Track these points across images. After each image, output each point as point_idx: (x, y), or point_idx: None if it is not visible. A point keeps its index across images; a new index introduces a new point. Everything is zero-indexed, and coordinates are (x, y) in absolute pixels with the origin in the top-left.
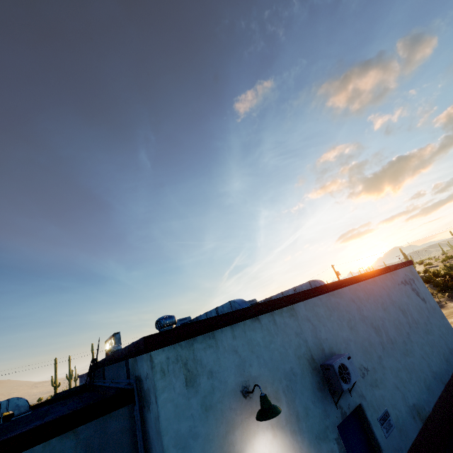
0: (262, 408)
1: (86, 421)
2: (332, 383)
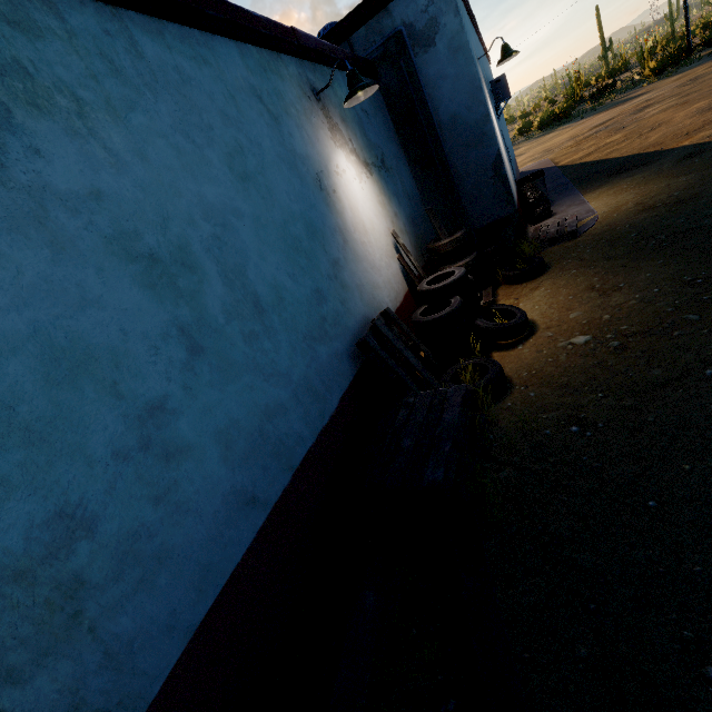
0: (507, 51)
1: (363, 72)
2: (501, 95)
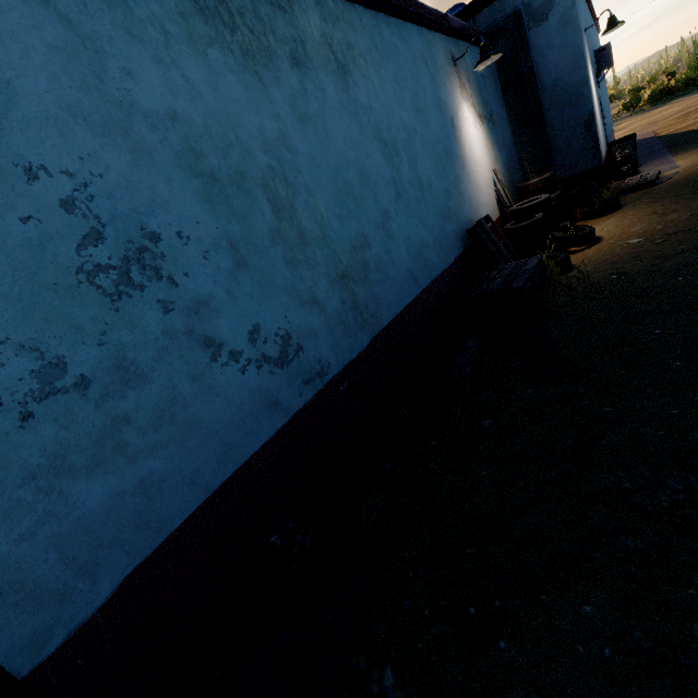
0: (613, 22)
1: None
2: (603, 62)
